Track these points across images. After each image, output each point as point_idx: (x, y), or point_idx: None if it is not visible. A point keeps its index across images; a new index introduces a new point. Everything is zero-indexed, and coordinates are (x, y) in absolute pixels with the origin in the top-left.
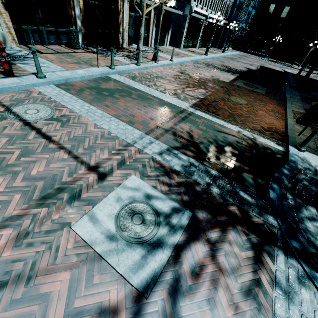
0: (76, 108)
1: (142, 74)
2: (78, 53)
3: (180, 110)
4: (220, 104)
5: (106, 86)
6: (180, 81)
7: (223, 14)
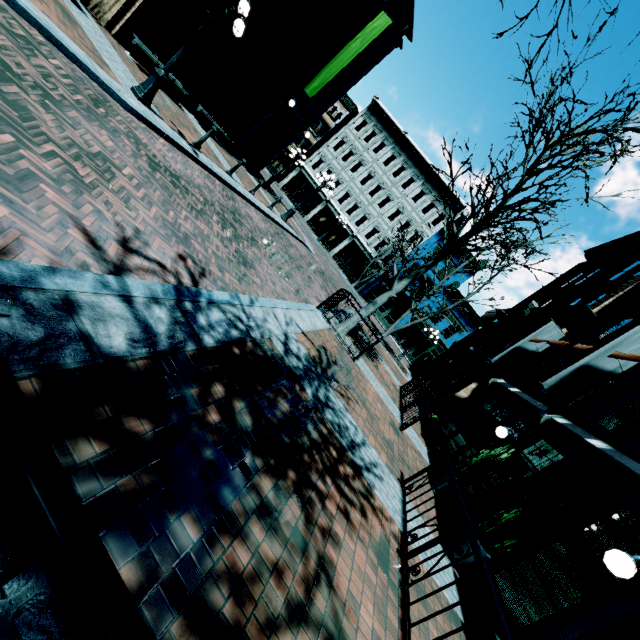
0: None
1: None
2: None
3: None
4: None
5: None
6: None
7: (377, 249)
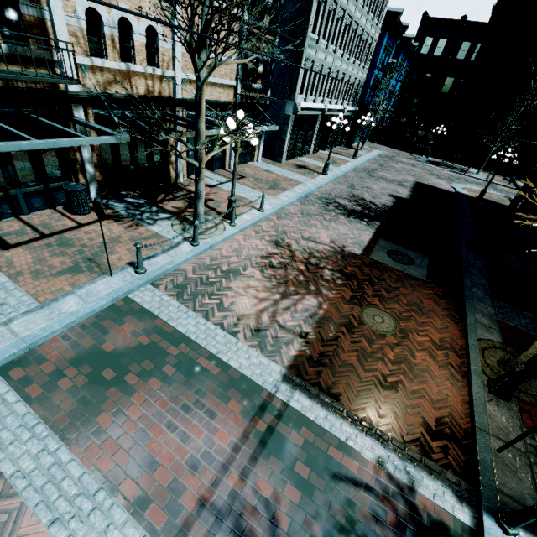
0: (21, 471)
1: (200, 269)
2: (83, 228)
3: (261, 399)
4: (343, 346)
5: (115, 343)
6: (271, 278)
7: (351, 99)
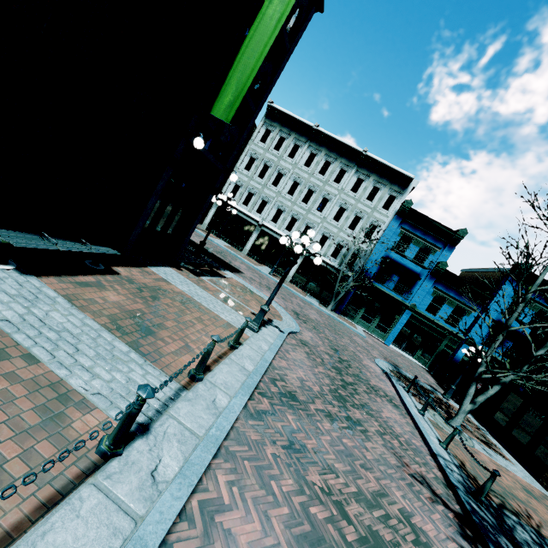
0: None
1: None
2: None
3: None
4: None
5: None
6: None
7: (335, 256)
